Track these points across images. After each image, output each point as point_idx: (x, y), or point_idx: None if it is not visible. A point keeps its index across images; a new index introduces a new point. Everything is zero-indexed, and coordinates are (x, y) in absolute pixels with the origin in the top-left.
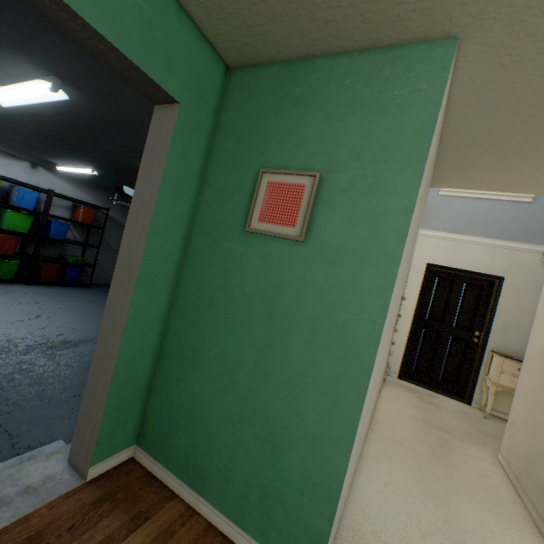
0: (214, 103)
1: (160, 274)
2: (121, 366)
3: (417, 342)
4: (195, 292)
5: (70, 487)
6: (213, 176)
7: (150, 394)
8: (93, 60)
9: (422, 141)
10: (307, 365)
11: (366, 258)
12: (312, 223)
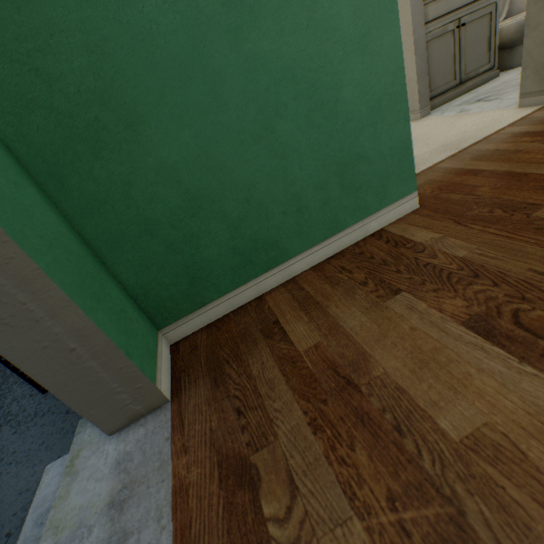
0: None
1: None
2: None
3: None
4: None
5: (165, 424)
6: None
7: (106, 258)
8: None
9: None
10: None
11: None
12: None
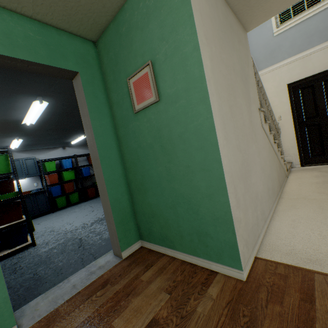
0: (96, 63)
1: (111, 156)
2: (113, 204)
3: (305, 138)
4: (130, 157)
5: (117, 262)
6: (112, 98)
7: (135, 214)
8: (44, 78)
9: (186, 5)
10: (188, 161)
11: (189, 88)
12: (159, 89)
